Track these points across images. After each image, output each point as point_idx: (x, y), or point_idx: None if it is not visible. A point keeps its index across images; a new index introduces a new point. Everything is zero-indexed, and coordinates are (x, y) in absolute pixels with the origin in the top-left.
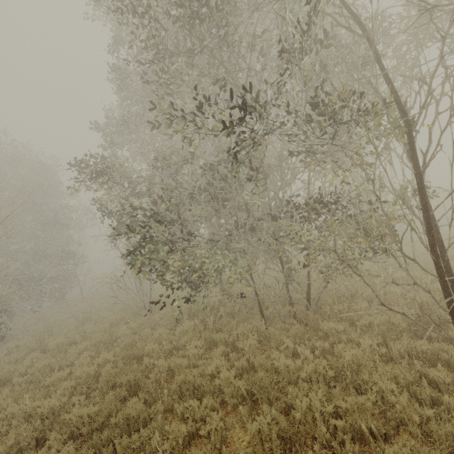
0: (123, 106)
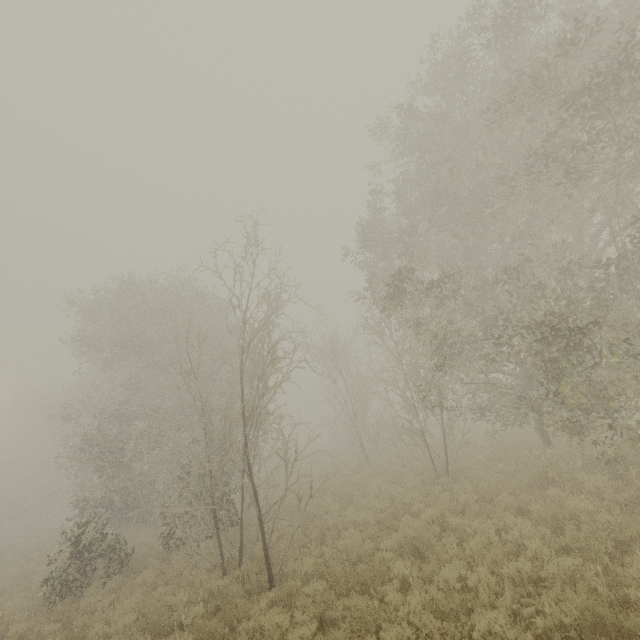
0: (377, 219)
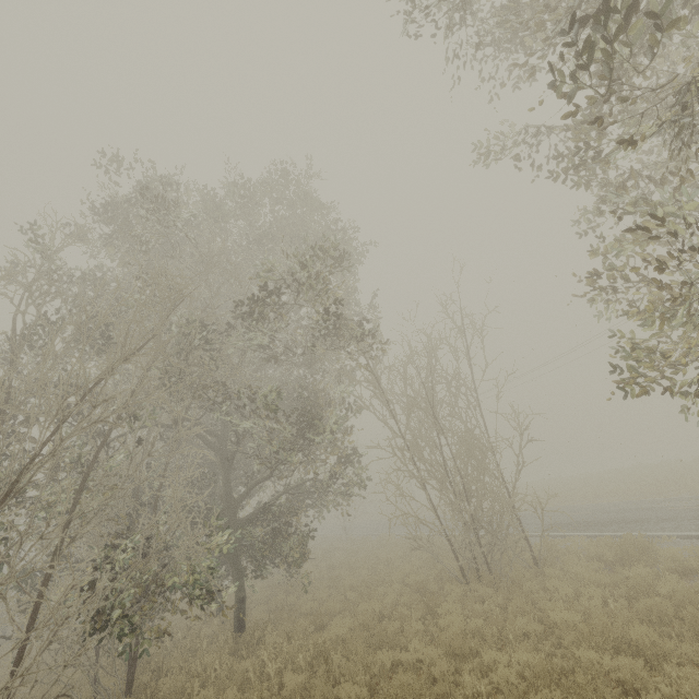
0: None
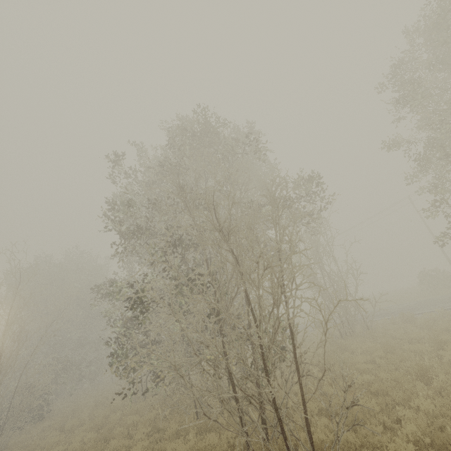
0: None
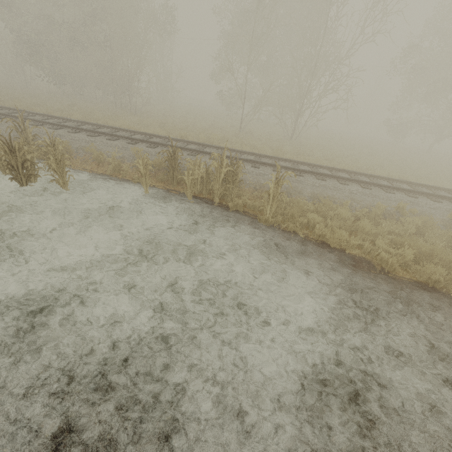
0: None
